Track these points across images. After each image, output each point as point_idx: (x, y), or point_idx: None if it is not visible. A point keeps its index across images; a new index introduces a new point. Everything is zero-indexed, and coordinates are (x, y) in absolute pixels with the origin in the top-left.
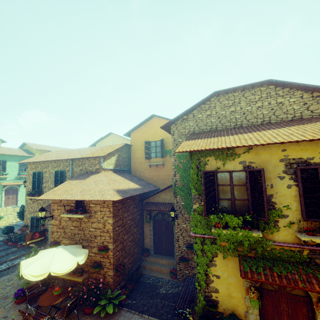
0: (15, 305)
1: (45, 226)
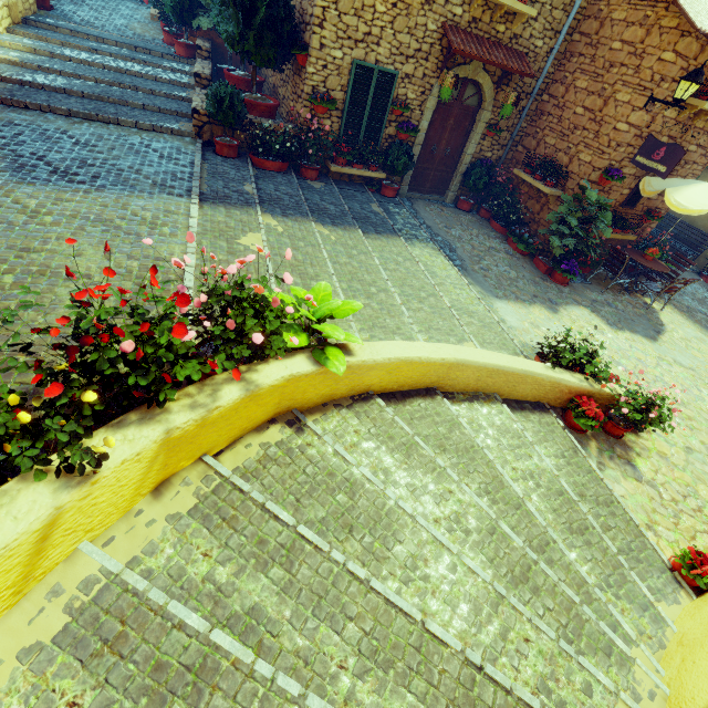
0: (569, 288)
1: (404, 114)
